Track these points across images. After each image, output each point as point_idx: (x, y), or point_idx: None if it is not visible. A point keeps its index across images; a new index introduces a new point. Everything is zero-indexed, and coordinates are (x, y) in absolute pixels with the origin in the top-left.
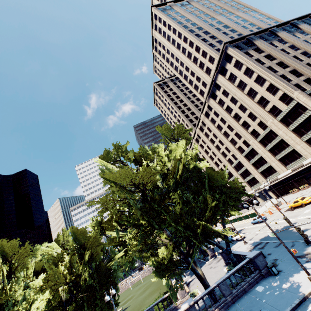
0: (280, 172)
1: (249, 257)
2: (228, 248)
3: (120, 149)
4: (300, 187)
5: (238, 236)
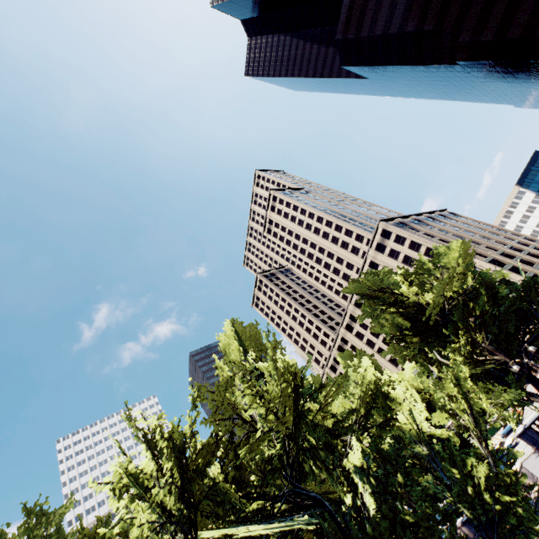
0: None
1: None
2: None
3: (375, 276)
4: None
5: (508, 442)
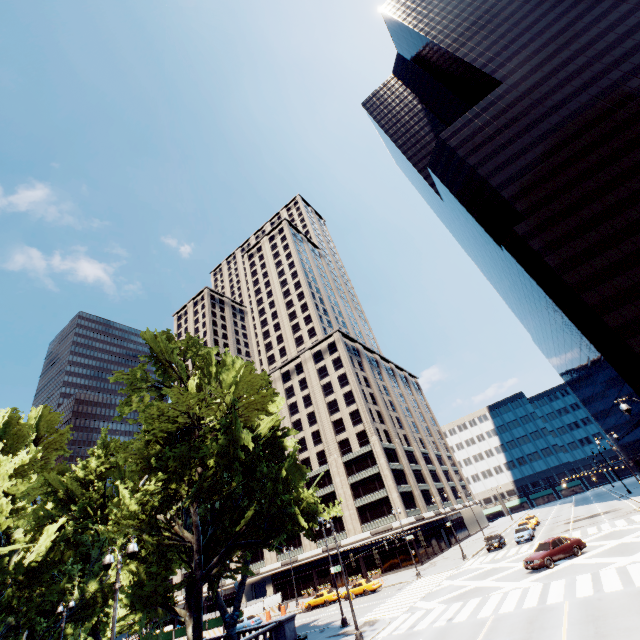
0: (306, 548)
1: (278, 620)
2: (237, 612)
3: (194, 347)
4: (319, 587)
5: None
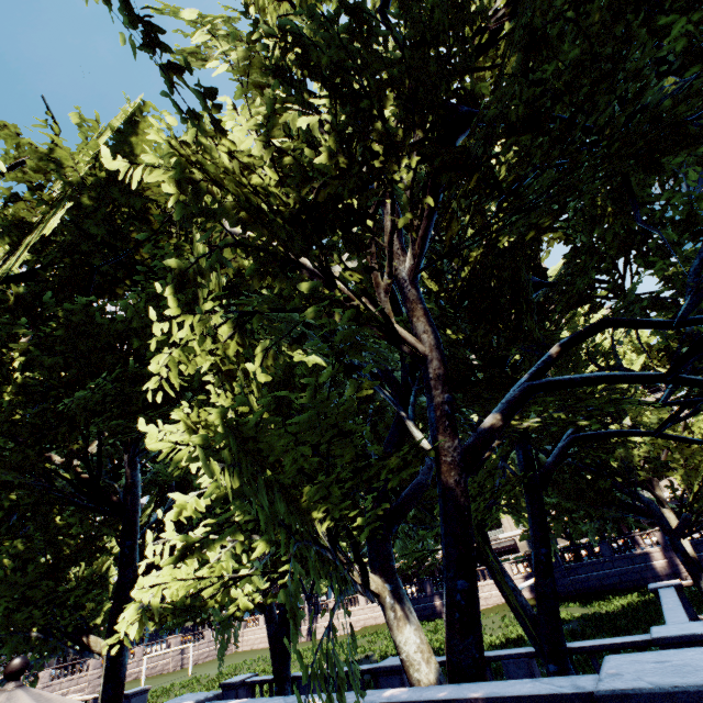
0: None
1: None
2: None
3: None
4: None
5: None
